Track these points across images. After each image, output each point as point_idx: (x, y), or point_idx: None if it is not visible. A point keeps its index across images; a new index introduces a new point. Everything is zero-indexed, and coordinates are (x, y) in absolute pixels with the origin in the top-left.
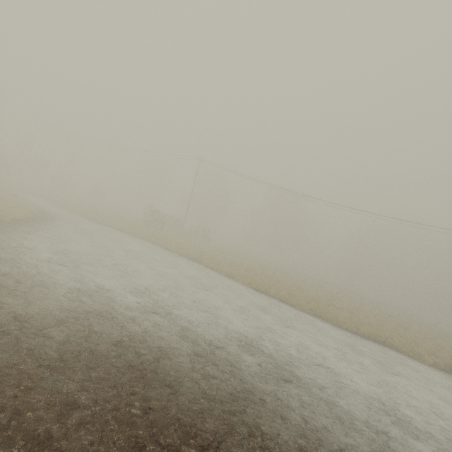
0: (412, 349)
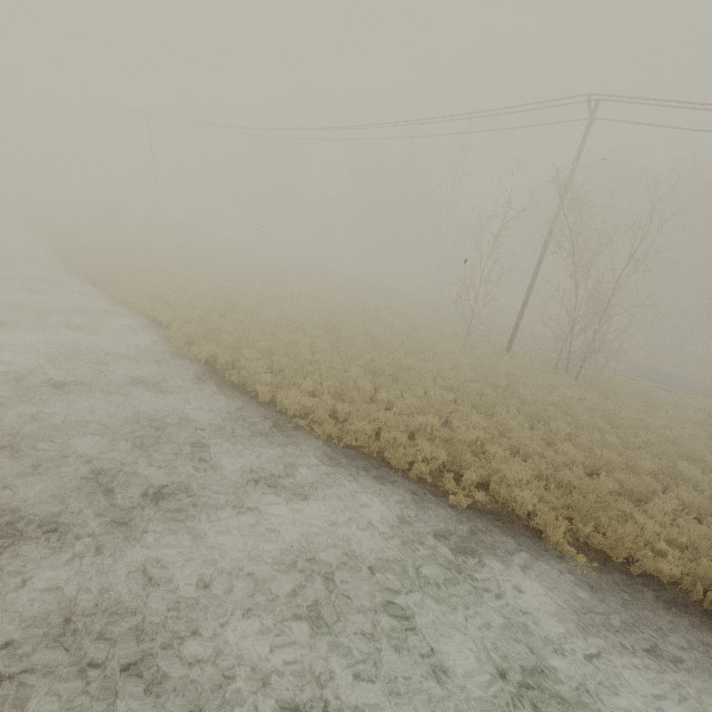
0: (111, 284)
